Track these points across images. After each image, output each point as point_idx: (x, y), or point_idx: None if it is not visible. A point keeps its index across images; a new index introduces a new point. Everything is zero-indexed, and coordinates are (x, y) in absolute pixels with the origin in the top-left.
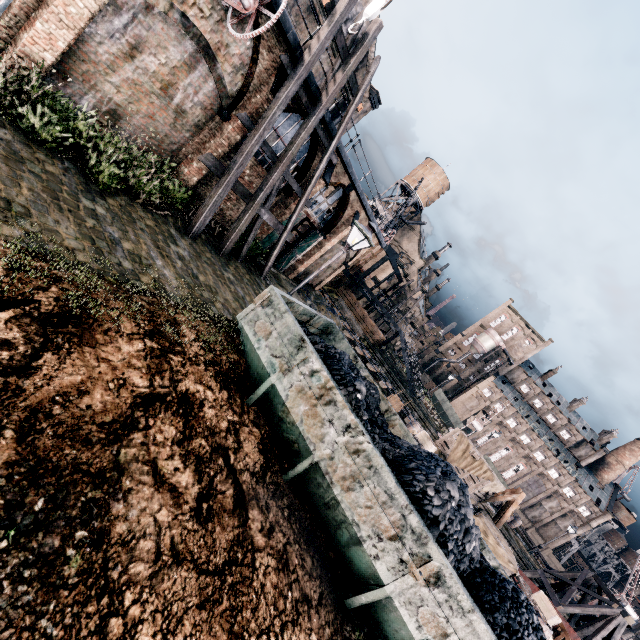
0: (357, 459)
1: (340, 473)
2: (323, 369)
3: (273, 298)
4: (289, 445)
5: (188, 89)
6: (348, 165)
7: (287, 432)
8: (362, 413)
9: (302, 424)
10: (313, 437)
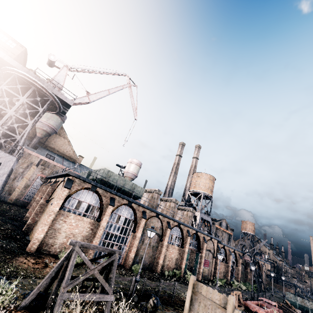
0: (312, 304)
1: (312, 307)
2: (300, 297)
3: (287, 293)
4: (306, 311)
5: (242, 269)
6: (257, 259)
7: (304, 309)
8: (308, 300)
9: (304, 305)
10: (307, 306)
